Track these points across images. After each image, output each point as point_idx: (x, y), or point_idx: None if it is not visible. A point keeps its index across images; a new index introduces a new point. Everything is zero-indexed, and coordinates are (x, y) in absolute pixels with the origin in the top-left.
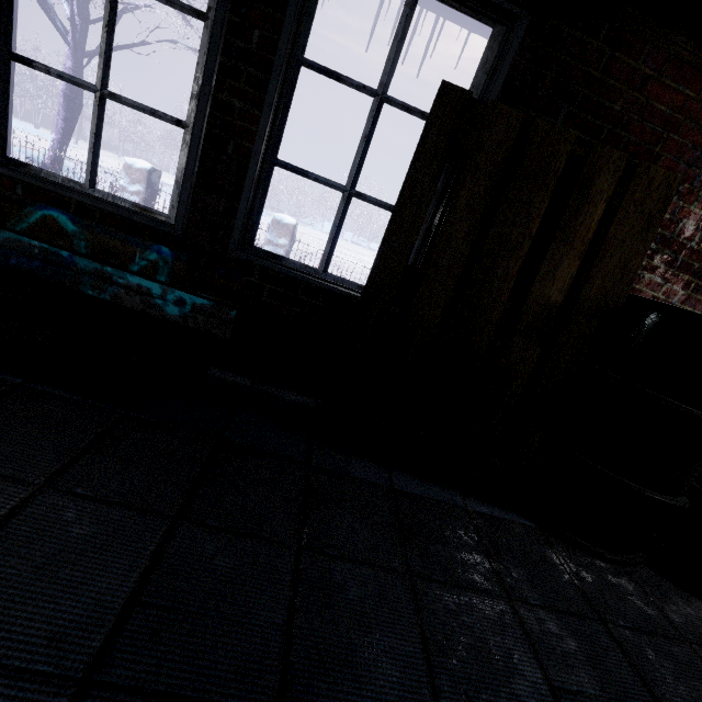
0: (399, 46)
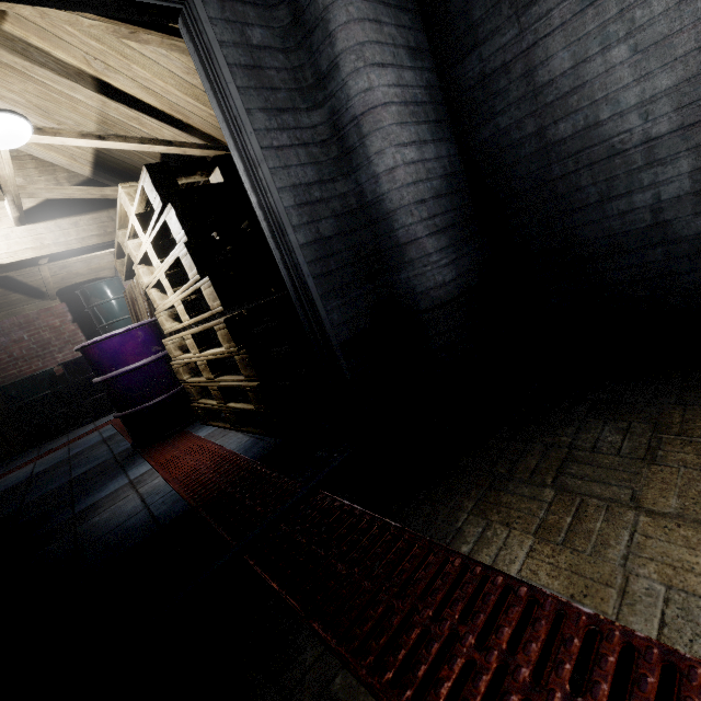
0: None
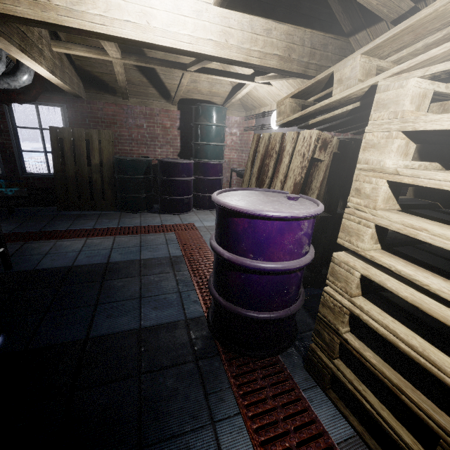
0: (39, 117)
